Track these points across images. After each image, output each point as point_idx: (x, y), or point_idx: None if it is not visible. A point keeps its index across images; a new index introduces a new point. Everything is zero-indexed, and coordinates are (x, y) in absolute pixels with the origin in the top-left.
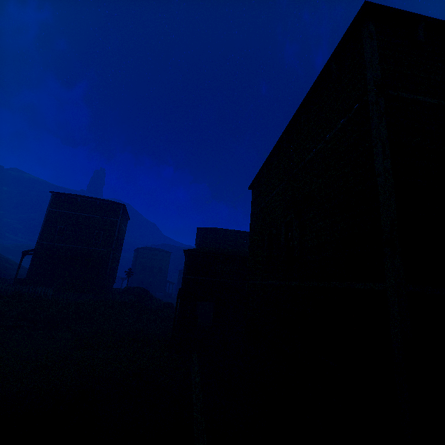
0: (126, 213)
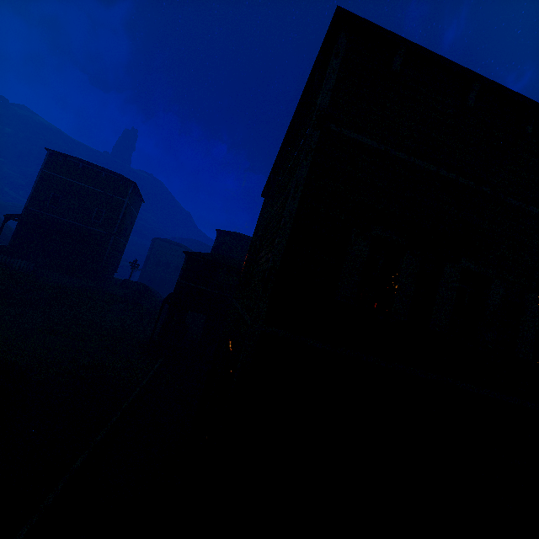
0: (139, 193)
